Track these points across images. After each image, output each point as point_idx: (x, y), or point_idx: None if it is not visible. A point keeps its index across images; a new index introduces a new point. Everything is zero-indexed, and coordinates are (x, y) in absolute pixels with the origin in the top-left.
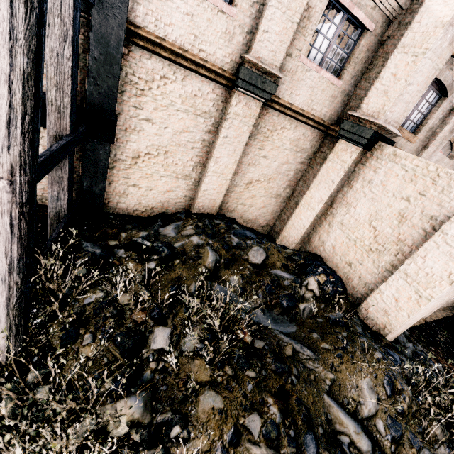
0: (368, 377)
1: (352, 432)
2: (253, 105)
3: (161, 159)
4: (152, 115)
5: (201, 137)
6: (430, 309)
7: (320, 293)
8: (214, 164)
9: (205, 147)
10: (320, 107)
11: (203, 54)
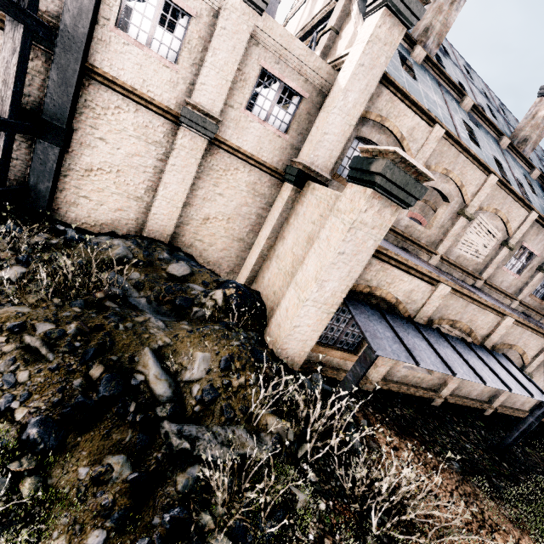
0: (210, 352)
1: (152, 374)
2: (199, 141)
3: (113, 176)
4: (107, 136)
5: (153, 164)
6: (320, 323)
7: (224, 304)
8: (163, 188)
9: (157, 173)
10: (271, 155)
11: (151, 94)
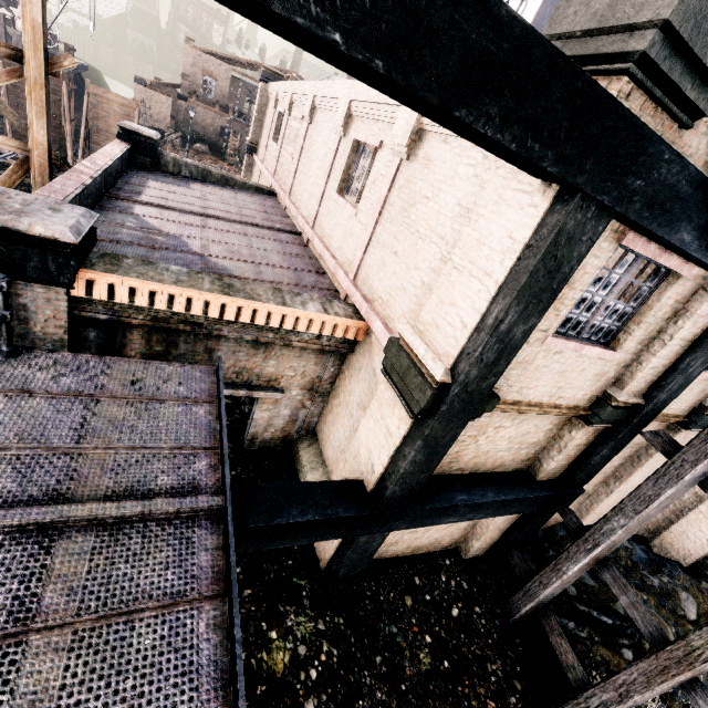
0: None
1: None
2: (690, 434)
3: None
4: None
5: (618, 462)
6: None
7: None
8: (623, 485)
9: (616, 468)
10: None
11: (669, 410)
